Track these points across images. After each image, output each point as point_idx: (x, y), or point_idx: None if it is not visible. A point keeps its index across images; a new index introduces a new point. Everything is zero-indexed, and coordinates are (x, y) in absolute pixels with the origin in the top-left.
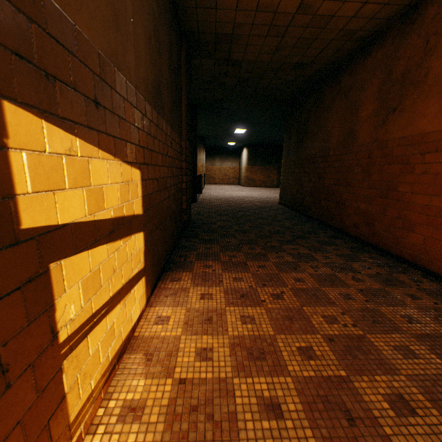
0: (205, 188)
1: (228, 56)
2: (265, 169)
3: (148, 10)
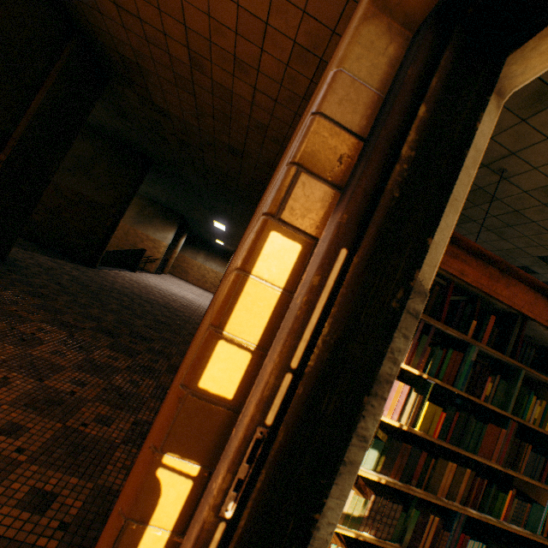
0: (160, 275)
1: (151, 98)
2: None
3: None
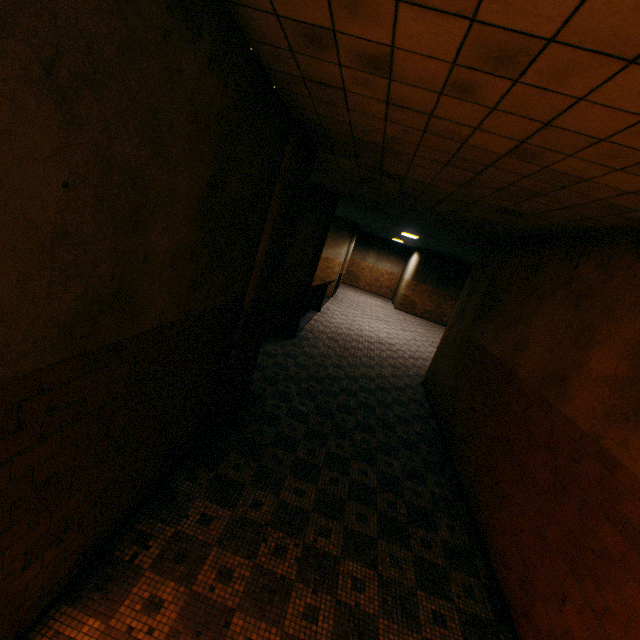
0: (335, 296)
1: (381, 166)
2: (437, 294)
3: (60, 180)
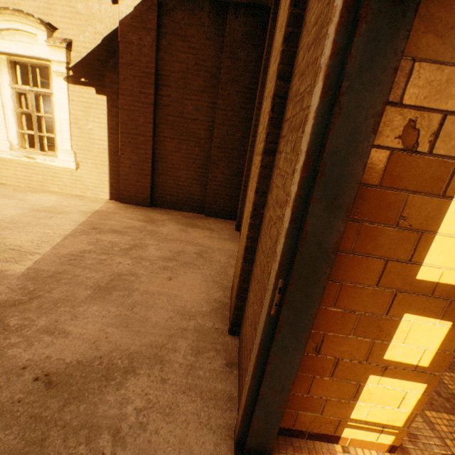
0: None
1: None
2: None
3: None
